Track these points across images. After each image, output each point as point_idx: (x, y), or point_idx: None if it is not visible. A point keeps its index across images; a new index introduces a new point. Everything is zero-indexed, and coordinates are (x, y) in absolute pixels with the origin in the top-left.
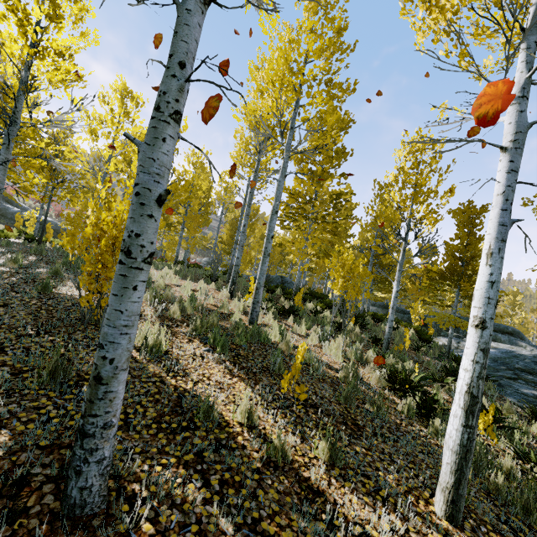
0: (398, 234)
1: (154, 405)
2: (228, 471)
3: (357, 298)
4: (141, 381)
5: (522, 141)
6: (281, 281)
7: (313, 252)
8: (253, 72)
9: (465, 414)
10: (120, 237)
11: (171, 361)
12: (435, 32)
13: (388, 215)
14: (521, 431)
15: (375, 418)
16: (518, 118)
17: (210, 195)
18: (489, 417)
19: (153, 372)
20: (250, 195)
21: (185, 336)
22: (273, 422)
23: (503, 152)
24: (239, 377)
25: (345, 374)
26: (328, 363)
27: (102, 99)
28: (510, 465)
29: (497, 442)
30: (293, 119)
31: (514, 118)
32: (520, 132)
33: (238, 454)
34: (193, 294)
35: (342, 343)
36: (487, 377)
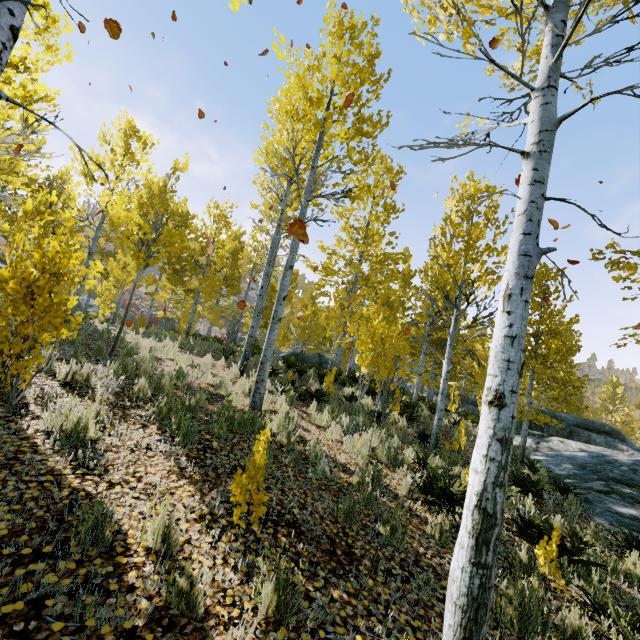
0: (447, 298)
1: (15, 517)
2: (74, 635)
3: (389, 377)
4: (21, 480)
5: (548, 143)
6: (319, 361)
7: (352, 323)
8: (269, 104)
9: (474, 542)
10: (40, 281)
11: (94, 453)
12: (430, 8)
13: (435, 275)
14: (604, 569)
15: (386, 544)
16: (543, 114)
17: (239, 257)
18: (552, 546)
19: (51, 468)
20: (271, 251)
21: (139, 421)
22: (211, 548)
23: (525, 158)
24: (191, 478)
25: (360, 479)
26: (344, 464)
27: (104, 138)
28: (579, 623)
29: (565, 586)
30: (314, 157)
31: (538, 115)
32: (546, 131)
33: (112, 602)
34: (181, 369)
35: (374, 438)
36: (570, 489)
